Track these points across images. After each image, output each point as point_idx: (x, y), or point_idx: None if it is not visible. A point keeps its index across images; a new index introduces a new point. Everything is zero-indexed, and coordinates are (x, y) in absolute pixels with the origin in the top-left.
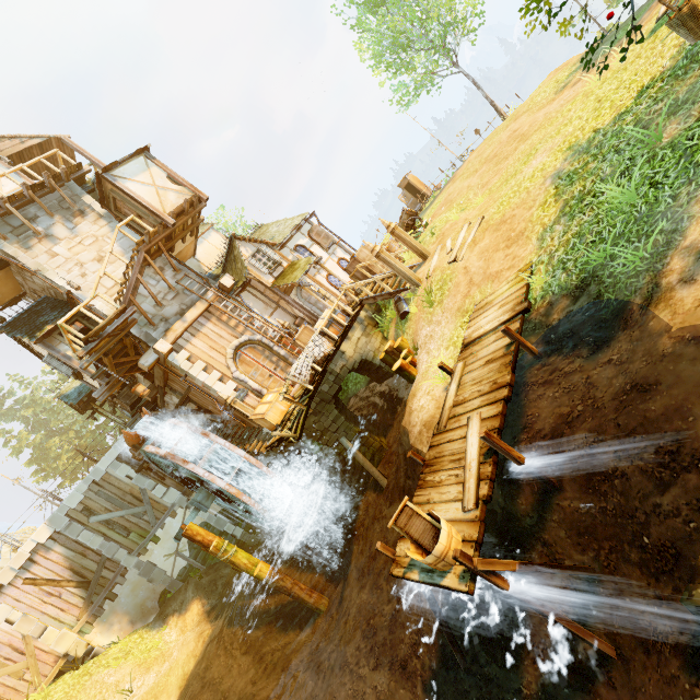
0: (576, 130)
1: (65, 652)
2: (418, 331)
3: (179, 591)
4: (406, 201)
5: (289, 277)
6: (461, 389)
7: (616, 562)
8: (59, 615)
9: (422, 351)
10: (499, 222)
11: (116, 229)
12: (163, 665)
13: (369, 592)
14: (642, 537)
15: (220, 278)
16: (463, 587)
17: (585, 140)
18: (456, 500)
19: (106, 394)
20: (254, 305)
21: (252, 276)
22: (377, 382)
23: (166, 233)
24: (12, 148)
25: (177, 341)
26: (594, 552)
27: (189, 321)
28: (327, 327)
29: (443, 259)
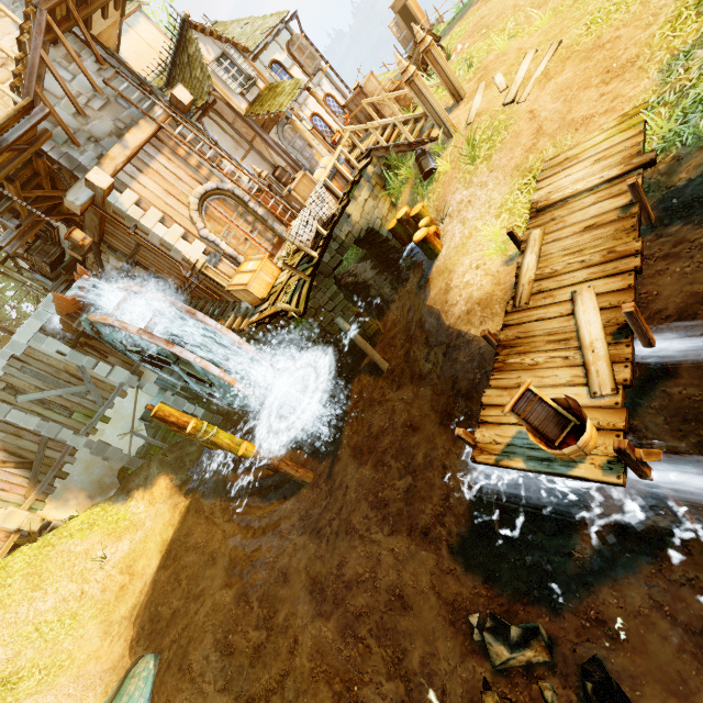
0: None
1: (16, 528)
2: (447, 196)
3: (141, 468)
4: (398, 34)
5: (270, 103)
6: (544, 261)
7: None
8: (0, 495)
9: (453, 221)
10: (591, 47)
11: None
12: (136, 534)
13: (372, 468)
14: None
15: (164, 93)
16: (613, 479)
17: None
18: (572, 385)
19: (16, 243)
20: (220, 140)
21: (217, 93)
22: (377, 258)
23: None
24: None
25: (118, 176)
26: (698, 438)
27: (132, 147)
28: (330, 180)
29: (494, 100)
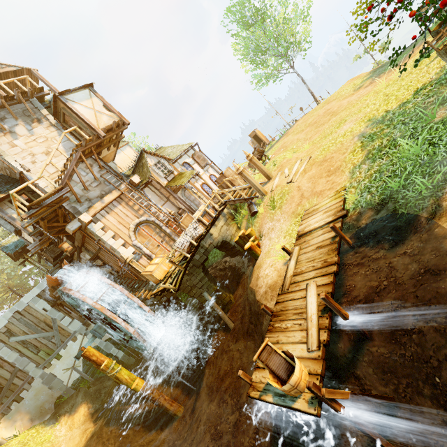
0: (373, 110)
1: None
2: (263, 225)
3: (72, 396)
4: (253, 145)
5: (178, 181)
6: (298, 264)
7: (411, 394)
8: None
9: (265, 238)
10: (322, 160)
11: (63, 133)
12: None
13: (216, 404)
14: (434, 377)
15: (130, 177)
16: (312, 411)
17: (380, 116)
18: (301, 342)
19: (37, 248)
20: (152, 197)
21: (153, 177)
22: (231, 256)
23: (98, 142)
24: None
25: (96, 215)
26: (394, 386)
27: (106, 202)
28: (202, 216)
29: (283, 180)
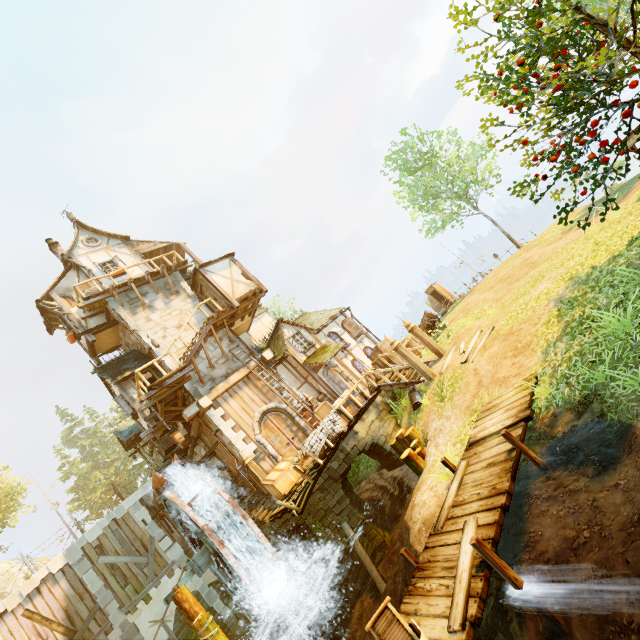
0: (577, 265)
1: None
2: (428, 423)
3: None
4: (431, 305)
5: (319, 357)
6: (461, 489)
7: None
8: None
9: (431, 444)
10: (507, 333)
11: (197, 306)
12: None
13: None
14: None
15: (263, 351)
16: None
17: (584, 274)
18: (443, 616)
19: (150, 436)
20: (286, 377)
21: (289, 352)
22: (387, 468)
23: (231, 312)
24: (148, 248)
25: (217, 399)
26: None
27: (231, 383)
28: (344, 406)
29: (456, 359)
